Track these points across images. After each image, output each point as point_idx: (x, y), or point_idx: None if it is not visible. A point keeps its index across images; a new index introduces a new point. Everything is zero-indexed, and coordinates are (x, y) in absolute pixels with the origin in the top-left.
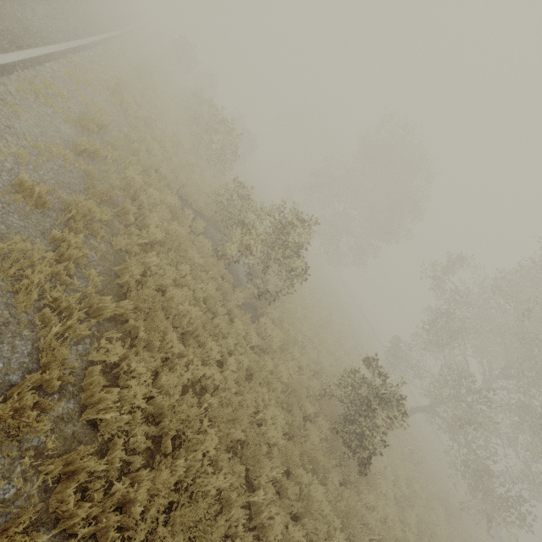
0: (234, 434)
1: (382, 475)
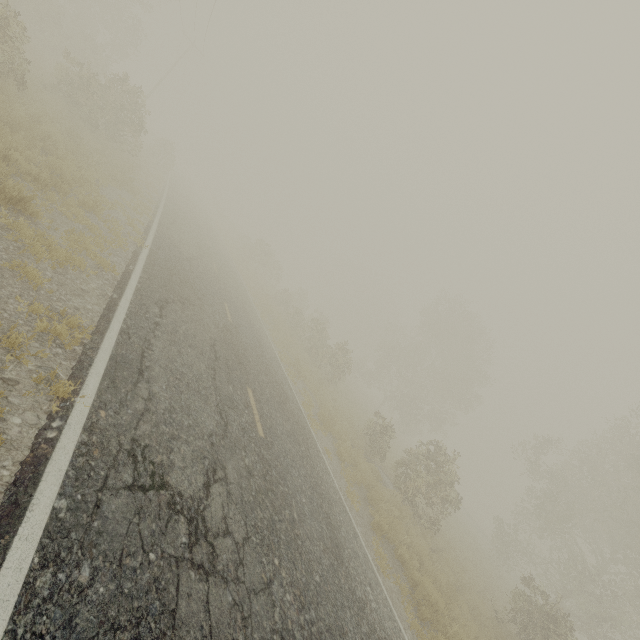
0: None
1: None
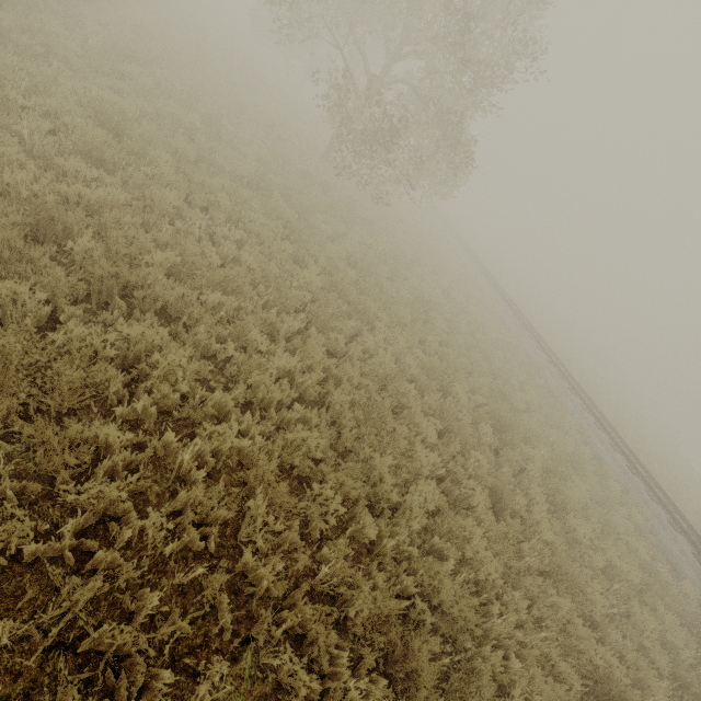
0: None
1: None
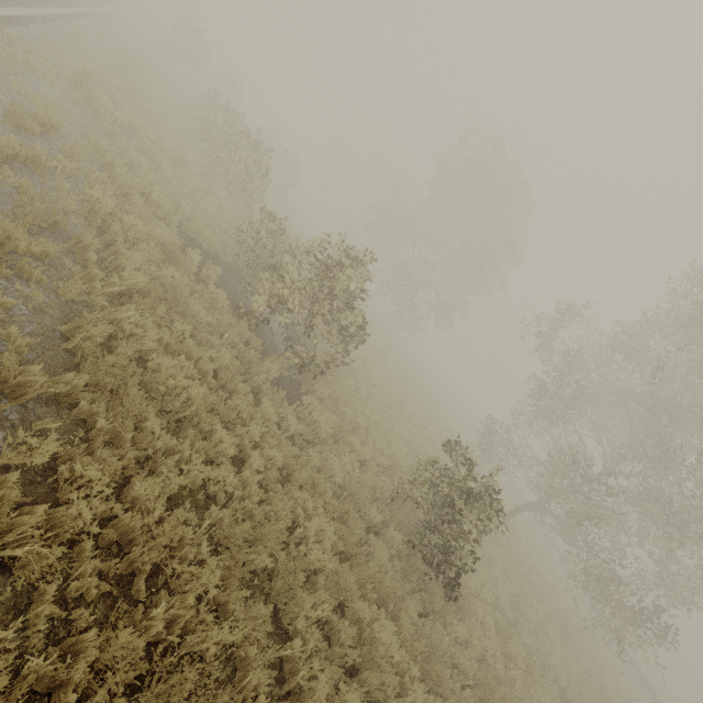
0: (255, 561)
1: (477, 597)
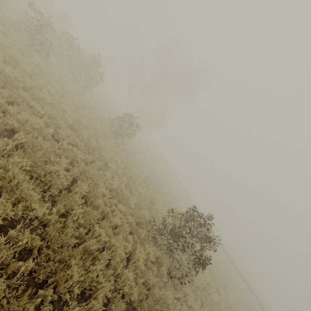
0: None
1: None
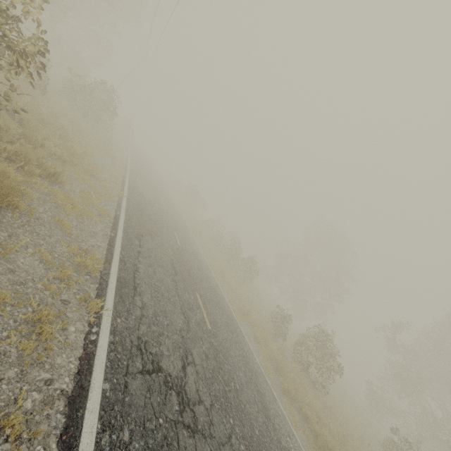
0: None
1: None
